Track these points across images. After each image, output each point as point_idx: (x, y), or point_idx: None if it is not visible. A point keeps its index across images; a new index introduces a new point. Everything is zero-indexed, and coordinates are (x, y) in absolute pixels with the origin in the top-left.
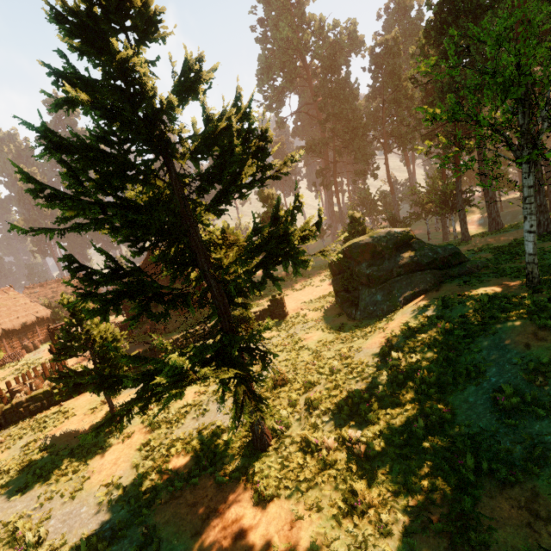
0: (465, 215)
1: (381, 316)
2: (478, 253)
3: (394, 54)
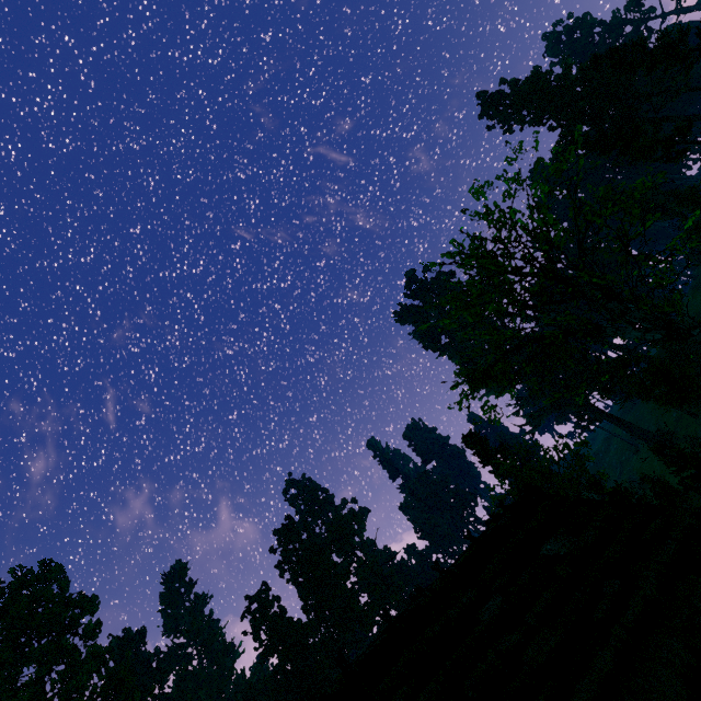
0: None
1: None
2: None
3: None
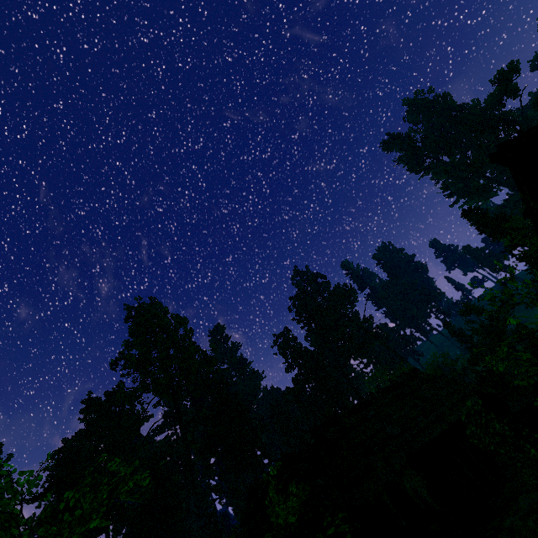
0: None
1: None
2: None
3: None
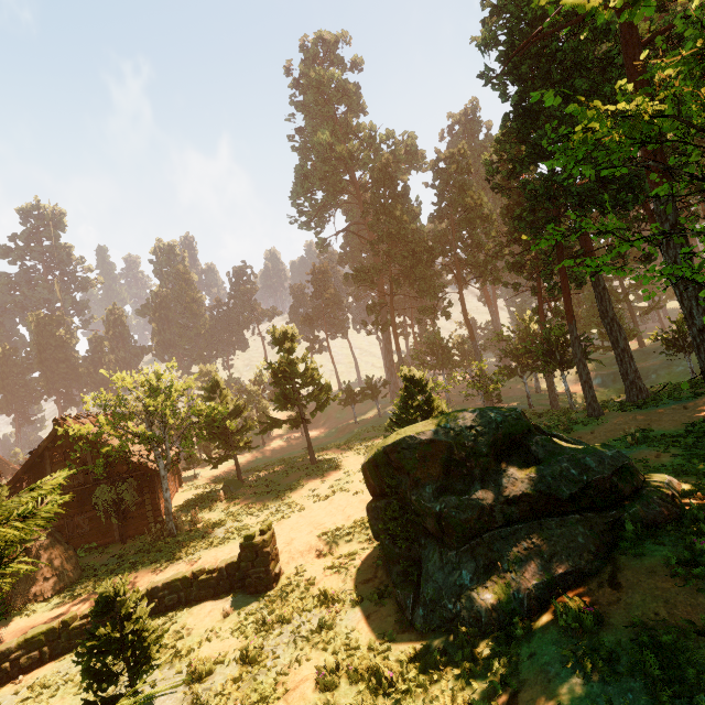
0: (589, 375)
1: (476, 636)
2: (636, 448)
3: (463, 169)
